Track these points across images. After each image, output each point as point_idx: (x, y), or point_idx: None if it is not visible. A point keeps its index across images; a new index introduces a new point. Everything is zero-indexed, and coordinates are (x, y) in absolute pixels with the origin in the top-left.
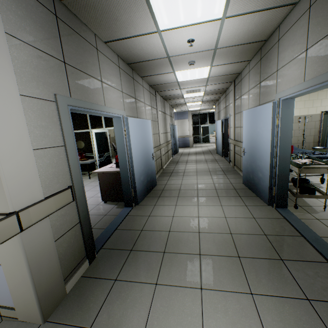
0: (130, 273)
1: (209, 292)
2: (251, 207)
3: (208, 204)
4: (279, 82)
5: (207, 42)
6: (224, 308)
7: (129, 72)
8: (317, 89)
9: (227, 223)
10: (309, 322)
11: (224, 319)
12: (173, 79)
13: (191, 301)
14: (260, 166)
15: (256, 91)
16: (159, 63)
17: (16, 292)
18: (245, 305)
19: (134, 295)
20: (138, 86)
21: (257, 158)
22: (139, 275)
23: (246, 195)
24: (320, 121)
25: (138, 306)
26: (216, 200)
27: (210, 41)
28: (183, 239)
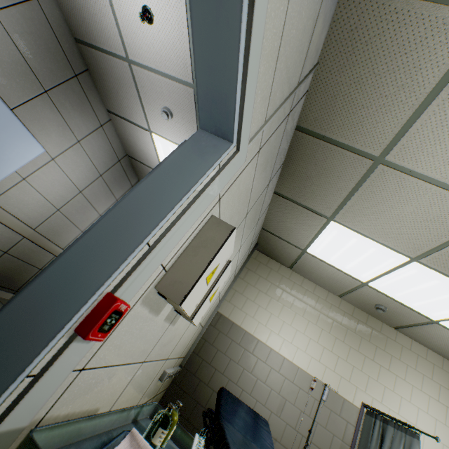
0: None
1: None
2: None
3: None
4: None
5: (178, 47)
6: None
7: (73, 57)
8: None
9: None
10: None
11: None
12: (156, 160)
13: None
14: None
15: None
16: (121, 77)
17: None
18: None
19: None
20: (84, 104)
21: None
22: None
23: None
24: (356, 425)
25: None
26: None
27: (182, 46)
28: None
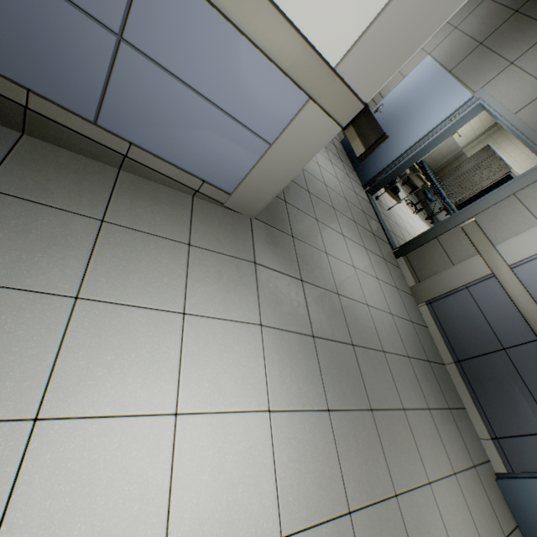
0: (294, 201)
1: (348, 239)
2: (352, 180)
3: (321, 152)
4: (499, 80)
5: None
6: (356, 251)
7: None
8: (509, 131)
9: (341, 188)
10: (385, 269)
11: (358, 257)
12: None
13: (341, 241)
14: (388, 145)
15: (464, 48)
16: None
17: (258, 181)
18: (364, 253)
19: (307, 223)
20: None
21: (392, 134)
22: (302, 207)
23: (345, 162)
24: None
25: (314, 233)
26: (325, 151)
27: None
28: (317, 186)
